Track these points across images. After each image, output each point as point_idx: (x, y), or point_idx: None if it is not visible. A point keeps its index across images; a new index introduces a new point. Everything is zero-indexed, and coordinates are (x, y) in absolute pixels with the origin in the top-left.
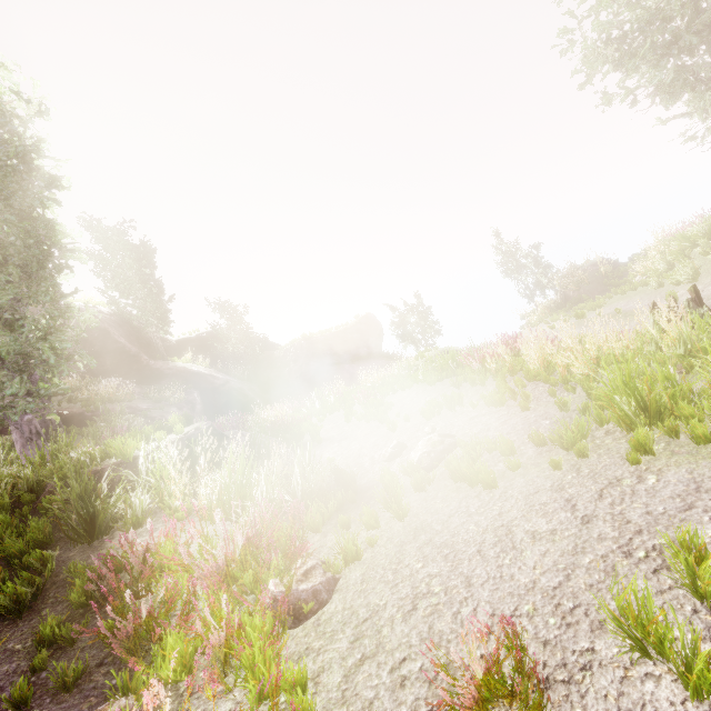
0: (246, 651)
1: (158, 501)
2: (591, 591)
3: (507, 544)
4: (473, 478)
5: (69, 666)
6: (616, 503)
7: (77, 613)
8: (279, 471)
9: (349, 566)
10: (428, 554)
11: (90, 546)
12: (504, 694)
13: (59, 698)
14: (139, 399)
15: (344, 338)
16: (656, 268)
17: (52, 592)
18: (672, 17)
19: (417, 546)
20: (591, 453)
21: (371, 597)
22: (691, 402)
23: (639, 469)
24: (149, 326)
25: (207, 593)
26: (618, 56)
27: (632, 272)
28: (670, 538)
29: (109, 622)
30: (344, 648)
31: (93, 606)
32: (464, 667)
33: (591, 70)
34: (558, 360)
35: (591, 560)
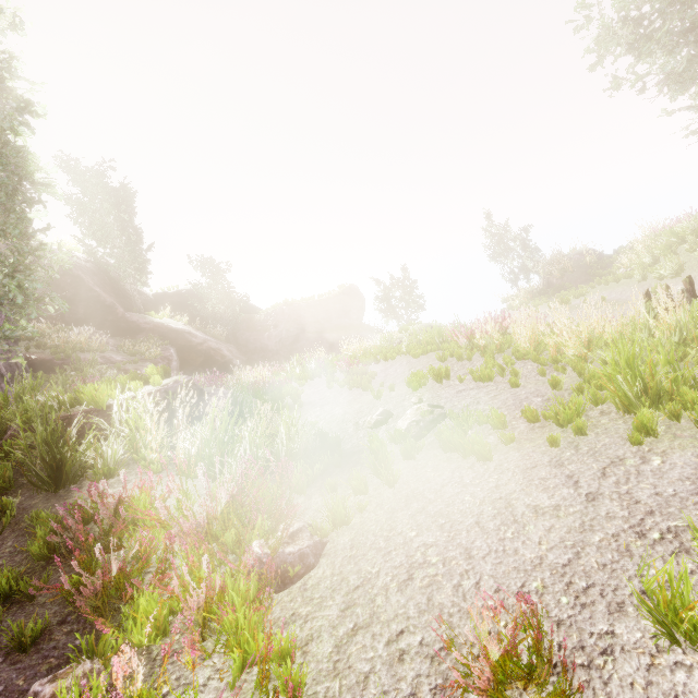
0: (228, 616)
1: (131, 452)
2: (605, 571)
3: (507, 518)
4: (467, 449)
5: (26, 622)
6: (621, 482)
7: (38, 565)
8: (262, 430)
9: (337, 530)
10: (422, 523)
11: (55, 494)
12: (519, 677)
13: (13, 658)
14: (112, 351)
15: (327, 307)
16: (641, 261)
17: (11, 541)
18: (694, 1)
19: (409, 513)
20: (588, 432)
21: (362, 563)
22: (691, 388)
23: (641, 450)
24: (126, 277)
25: (186, 552)
26: (632, 39)
27: (617, 264)
28: (685, 520)
29: (74, 578)
30: (335, 616)
31: (57, 559)
32: (480, 647)
33: (604, 51)
34: (550, 340)
35: (601, 539)
